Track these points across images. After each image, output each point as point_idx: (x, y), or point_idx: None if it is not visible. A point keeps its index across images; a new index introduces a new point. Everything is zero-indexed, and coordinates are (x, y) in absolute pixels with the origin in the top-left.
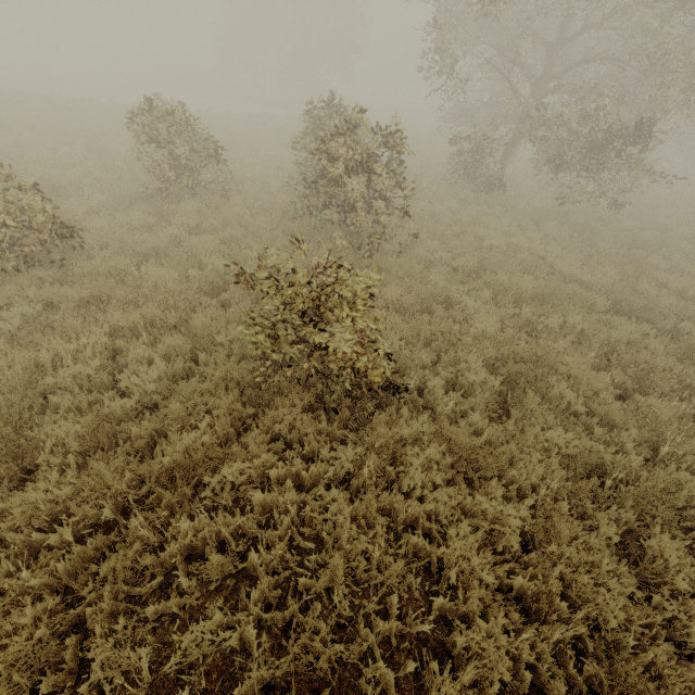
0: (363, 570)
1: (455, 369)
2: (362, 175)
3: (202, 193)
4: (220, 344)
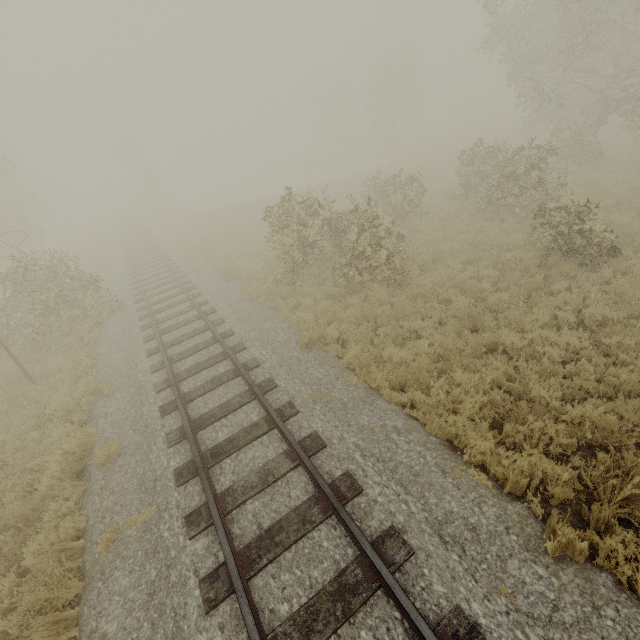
0: (637, 298)
1: (634, 247)
2: (531, 174)
3: (410, 216)
4: (504, 261)
